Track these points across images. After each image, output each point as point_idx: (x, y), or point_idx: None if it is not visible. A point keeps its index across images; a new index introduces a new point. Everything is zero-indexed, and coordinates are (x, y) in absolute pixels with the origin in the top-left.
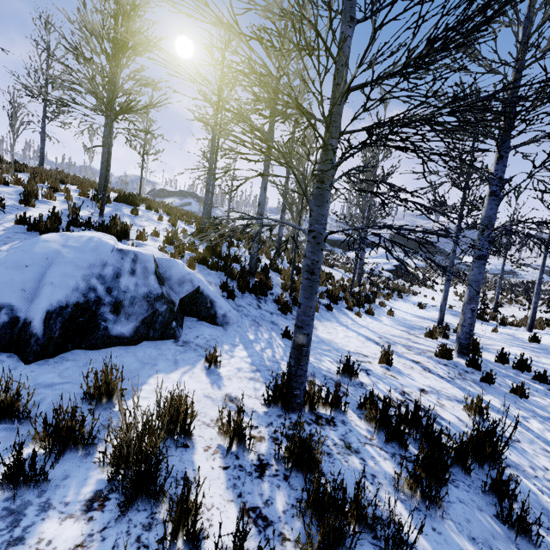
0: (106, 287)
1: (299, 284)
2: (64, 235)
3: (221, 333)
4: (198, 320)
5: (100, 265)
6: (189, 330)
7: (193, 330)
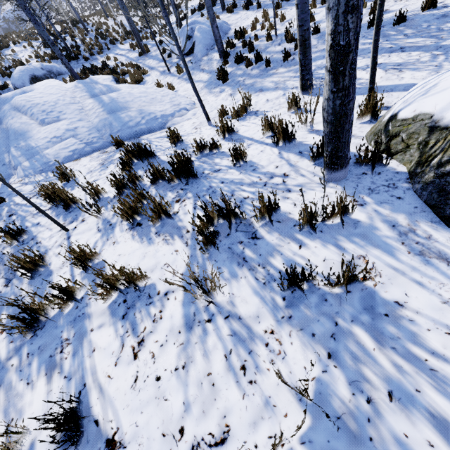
0: (34, 76)
1: (95, 45)
2: (15, 70)
3: (67, 76)
4: (60, 76)
5: (28, 72)
6: (59, 79)
7: (60, 78)
